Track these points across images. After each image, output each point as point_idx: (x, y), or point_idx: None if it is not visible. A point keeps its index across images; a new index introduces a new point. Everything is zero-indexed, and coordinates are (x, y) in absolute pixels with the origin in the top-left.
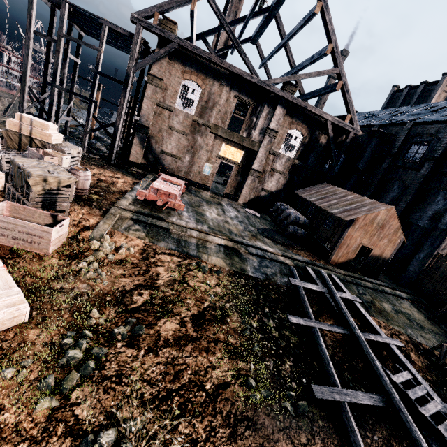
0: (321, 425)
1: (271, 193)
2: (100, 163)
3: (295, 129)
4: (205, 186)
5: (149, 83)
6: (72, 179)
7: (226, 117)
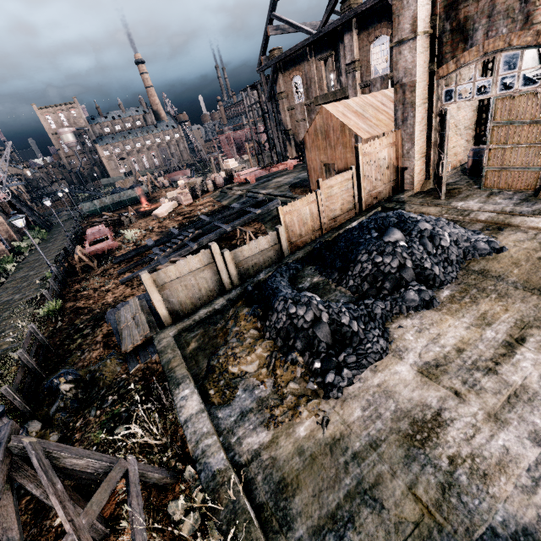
0: None
1: None
2: None
3: (377, 38)
4: None
5: (279, 100)
6: (196, 181)
7: (322, 83)
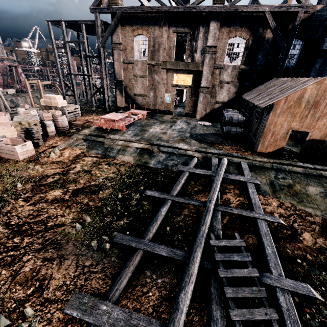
0: (112, 260)
1: (224, 103)
2: (99, 112)
3: (235, 37)
4: (168, 111)
5: (114, 50)
6: (36, 121)
7: (171, 52)
